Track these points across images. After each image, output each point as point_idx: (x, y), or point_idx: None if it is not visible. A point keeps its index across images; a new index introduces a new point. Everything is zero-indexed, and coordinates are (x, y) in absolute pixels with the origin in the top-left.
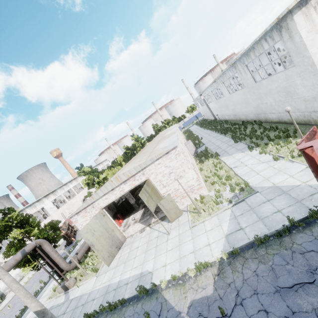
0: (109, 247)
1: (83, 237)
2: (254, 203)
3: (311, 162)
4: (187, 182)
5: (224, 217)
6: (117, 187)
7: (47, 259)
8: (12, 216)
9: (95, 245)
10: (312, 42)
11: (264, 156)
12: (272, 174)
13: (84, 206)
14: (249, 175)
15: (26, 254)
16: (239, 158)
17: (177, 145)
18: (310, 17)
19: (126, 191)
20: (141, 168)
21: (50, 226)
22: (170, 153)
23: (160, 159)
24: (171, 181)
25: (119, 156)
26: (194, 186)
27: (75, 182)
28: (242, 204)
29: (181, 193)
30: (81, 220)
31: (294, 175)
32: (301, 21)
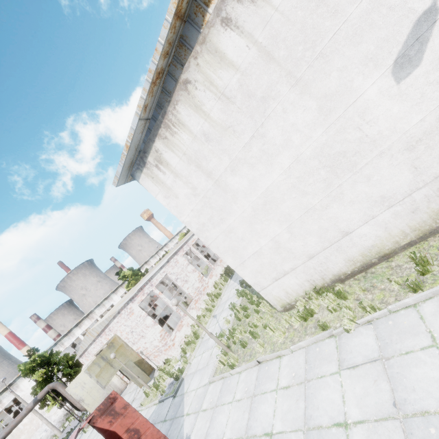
0: (103, 399)
1: (71, 393)
2: (160, 415)
3: (111, 436)
4: (151, 342)
5: (146, 417)
6: (96, 339)
7: (62, 401)
8: (32, 360)
9: (85, 399)
10: (178, 209)
11: (231, 313)
12: (202, 365)
13: (80, 353)
14: (201, 349)
15: (38, 401)
16: (229, 296)
17: (138, 295)
18: (158, 179)
19: (105, 343)
20: (103, 327)
21: (72, 361)
22: (122, 313)
23: (116, 318)
24: (137, 339)
25: (182, 233)
26: (159, 347)
27: (147, 266)
28: (161, 406)
29: (152, 352)
30: (86, 362)
31: (199, 388)
32: (151, 185)
